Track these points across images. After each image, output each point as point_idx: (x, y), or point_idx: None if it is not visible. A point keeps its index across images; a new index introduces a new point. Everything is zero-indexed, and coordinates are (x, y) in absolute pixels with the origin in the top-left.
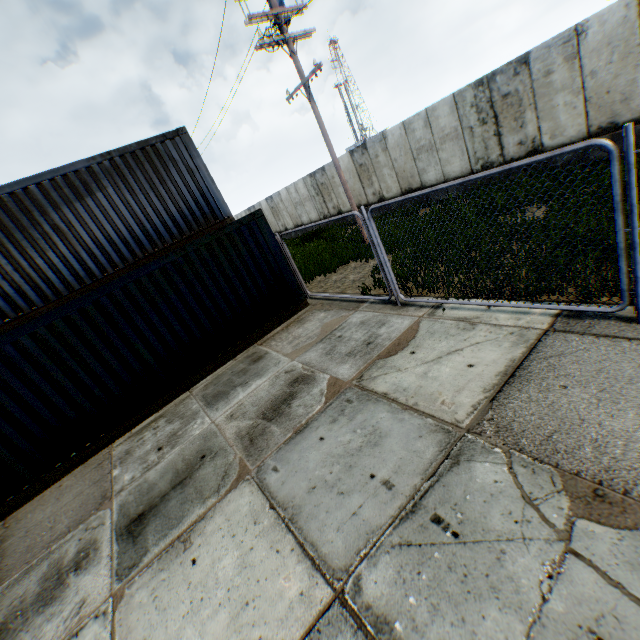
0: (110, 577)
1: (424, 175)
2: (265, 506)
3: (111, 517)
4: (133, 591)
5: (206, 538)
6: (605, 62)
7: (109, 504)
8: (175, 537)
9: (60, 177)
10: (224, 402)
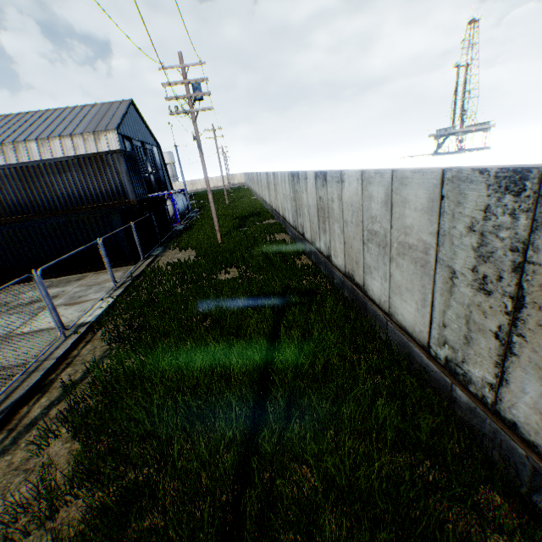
0: None
1: (286, 212)
2: None
3: None
4: None
5: None
6: (312, 203)
7: None
8: None
9: (54, 162)
10: None
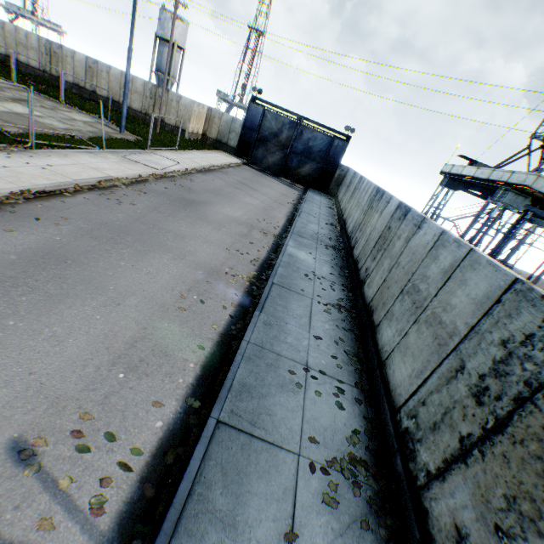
0: None
1: (21, 56)
2: None
3: None
4: None
5: None
6: (80, 67)
7: None
8: None
9: None
10: None
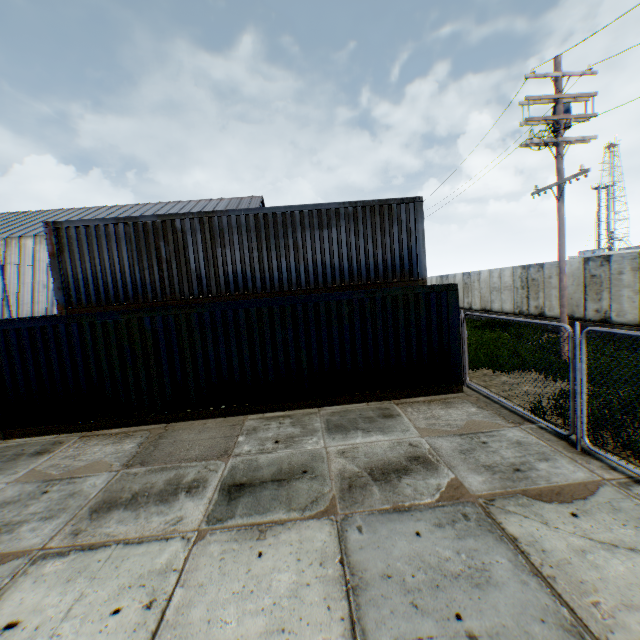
0: (203, 515)
1: None
2: (336, 555)
3: (223, 470)
4: (211, 539)
5: (277, 542)
6: None
7: (226, 459)
8: (256, 522)
9: (316, 210)
10: (342, 436)
